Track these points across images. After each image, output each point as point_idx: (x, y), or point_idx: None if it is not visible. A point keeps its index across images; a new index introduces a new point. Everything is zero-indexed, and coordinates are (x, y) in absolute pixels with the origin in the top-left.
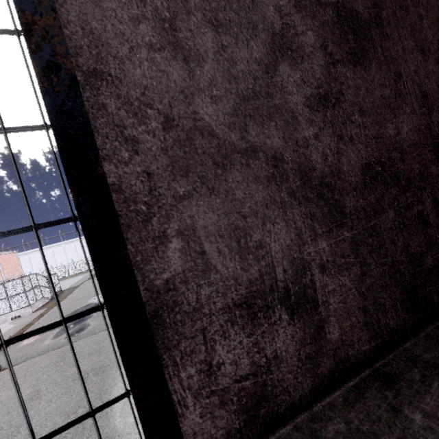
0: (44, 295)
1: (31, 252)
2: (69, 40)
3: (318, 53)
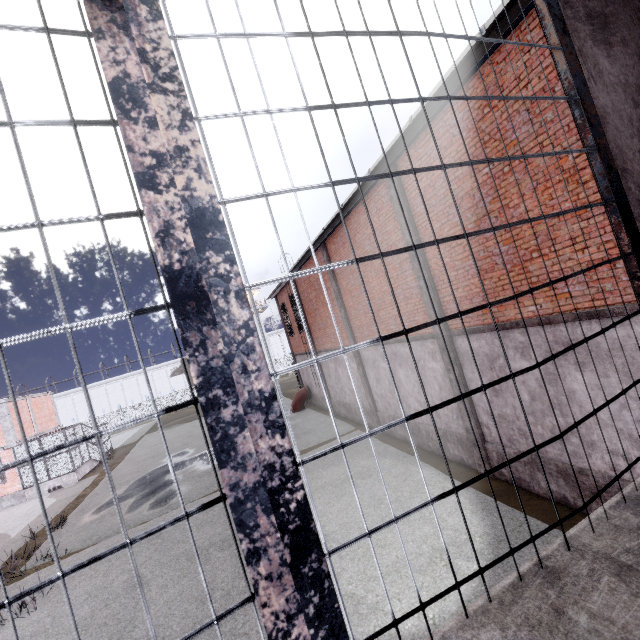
0: (92, 455)
1: (59, 396)
2: (612, 152)
3: None
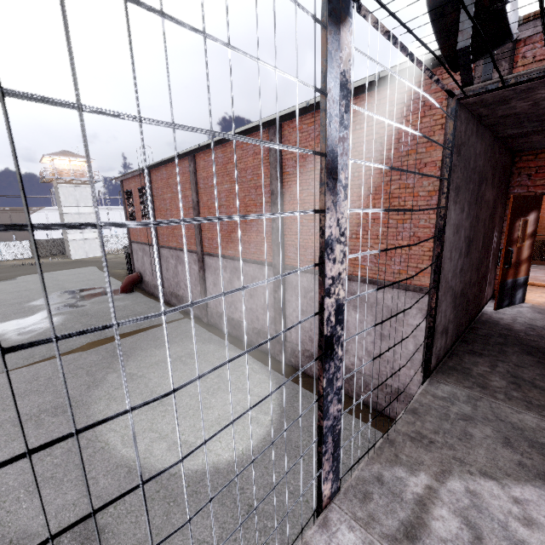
0: None
1: None
2: (442, 259)
3: (463, 254)
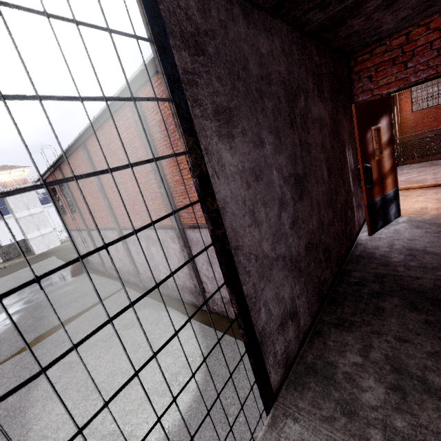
0: None
1: None
2: (228, 236)
3: (291, 201)
